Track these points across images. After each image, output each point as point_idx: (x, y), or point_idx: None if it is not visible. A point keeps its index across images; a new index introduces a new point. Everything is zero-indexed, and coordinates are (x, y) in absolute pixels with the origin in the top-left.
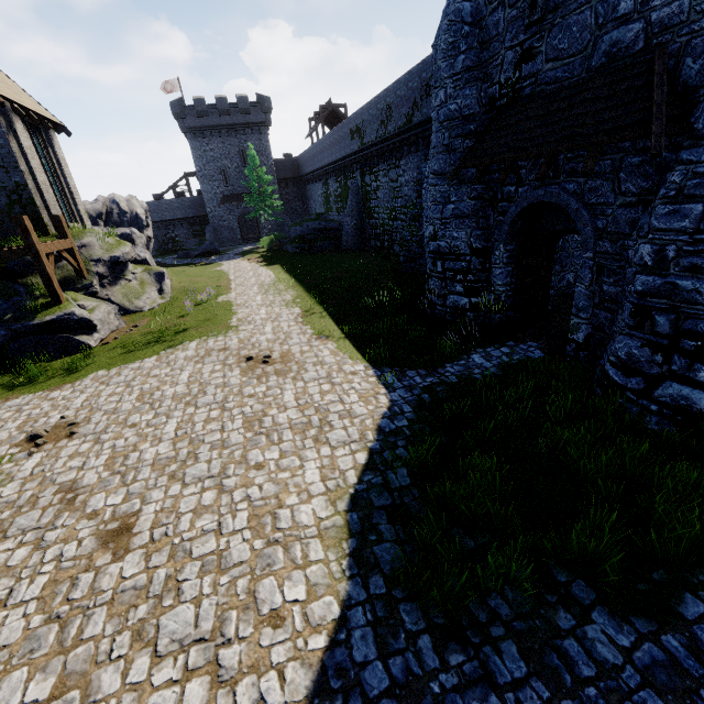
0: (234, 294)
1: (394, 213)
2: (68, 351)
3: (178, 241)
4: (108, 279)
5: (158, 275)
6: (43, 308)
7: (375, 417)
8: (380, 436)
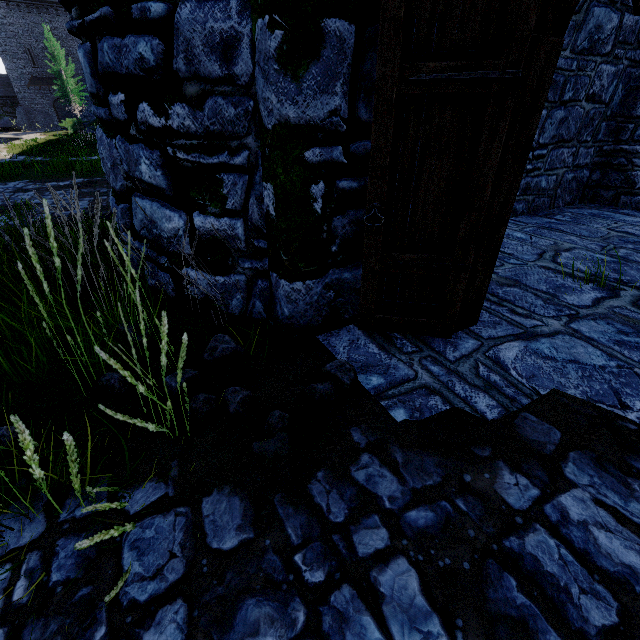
0: None
1: None
2: None
3: None
4: None
5: None
6: None
7: None
8: None
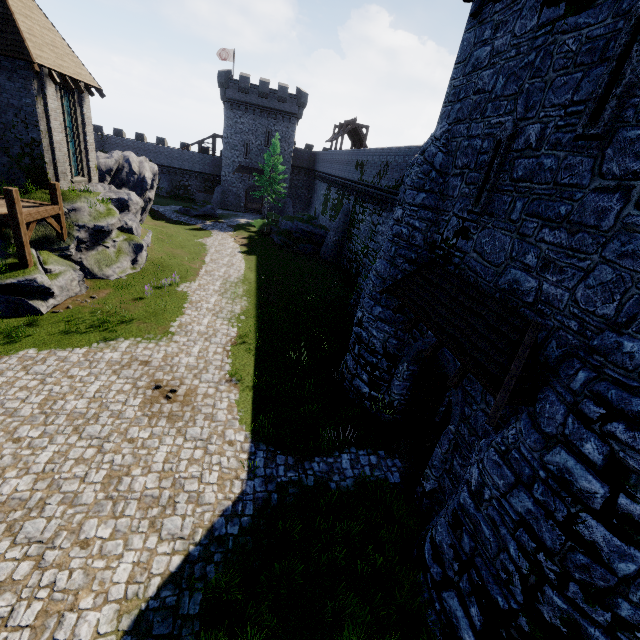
0: (197, 284)
1: (366, 251)
2: (19, 312)
3: (189, 190)
4: (86, 244)
5: (137, 246)
6: (8, 270)
7: (216, 512)
8: (206, 539)
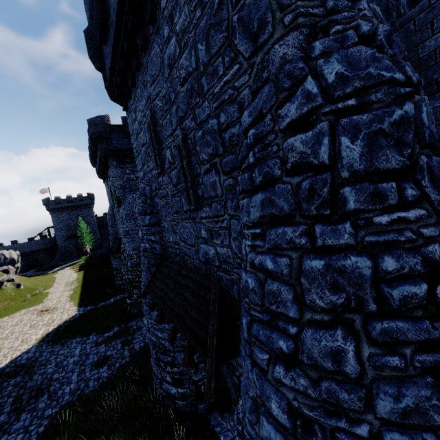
0: (52, 288)
1: None
2: None
3: (40, 260)
4: None
5: (18, 285)
6: None
7: (67, 318)
8: (64, 322)
